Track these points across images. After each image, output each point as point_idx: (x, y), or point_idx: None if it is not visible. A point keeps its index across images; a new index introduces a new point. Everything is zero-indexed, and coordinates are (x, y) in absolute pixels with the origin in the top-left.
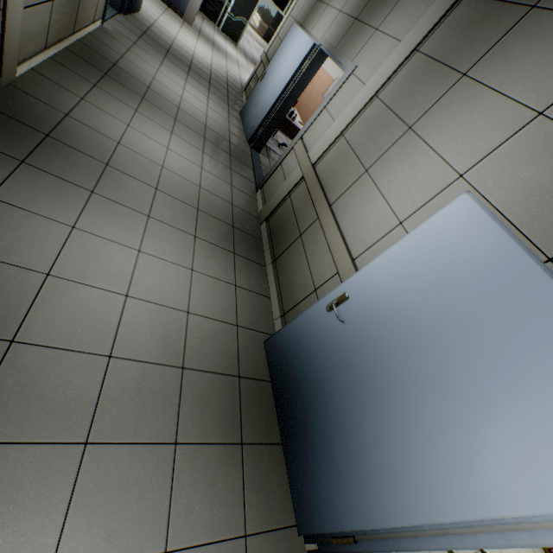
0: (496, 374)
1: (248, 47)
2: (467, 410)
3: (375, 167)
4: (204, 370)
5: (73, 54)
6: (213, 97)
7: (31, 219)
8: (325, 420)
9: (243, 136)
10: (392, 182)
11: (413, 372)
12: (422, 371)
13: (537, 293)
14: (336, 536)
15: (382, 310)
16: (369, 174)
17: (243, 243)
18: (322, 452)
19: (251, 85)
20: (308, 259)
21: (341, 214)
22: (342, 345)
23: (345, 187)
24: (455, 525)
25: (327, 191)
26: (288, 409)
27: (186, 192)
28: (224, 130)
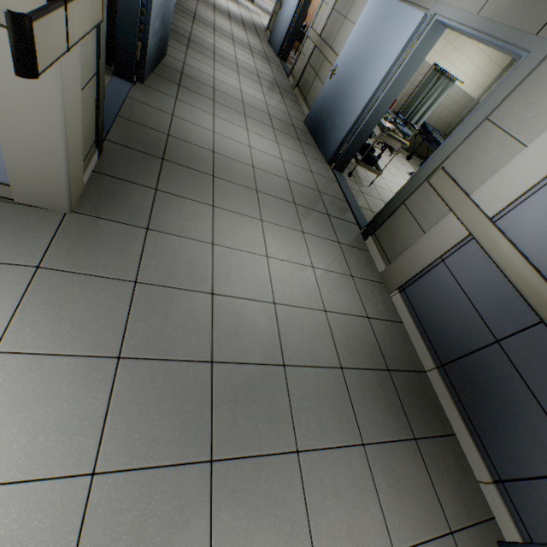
0: (381, 42)
1: (262, 3)
2: (375, 61)
3: (349, 13)
4: (278, 119)
5: (177, 9)
6: (249, 32)
7: (200, 63)
8: (332, 117)
9: (273, 54)
10: (356, 14)
11: (360, 67)
12: (363, 64)
13: (391, 7)
14: (340, 150)
15: (350, 58)
16: (346, 19)
17: (285, 94)
18: (332, 128)
19: (272, 22)
20: (321, 81)
21: (335, 47)
22: (336, 85)
23: (336, 34)
24: (374, 100)
25: (328, 42)
26: (318, 132)
27: (250, 69)
28: (260, 49)
